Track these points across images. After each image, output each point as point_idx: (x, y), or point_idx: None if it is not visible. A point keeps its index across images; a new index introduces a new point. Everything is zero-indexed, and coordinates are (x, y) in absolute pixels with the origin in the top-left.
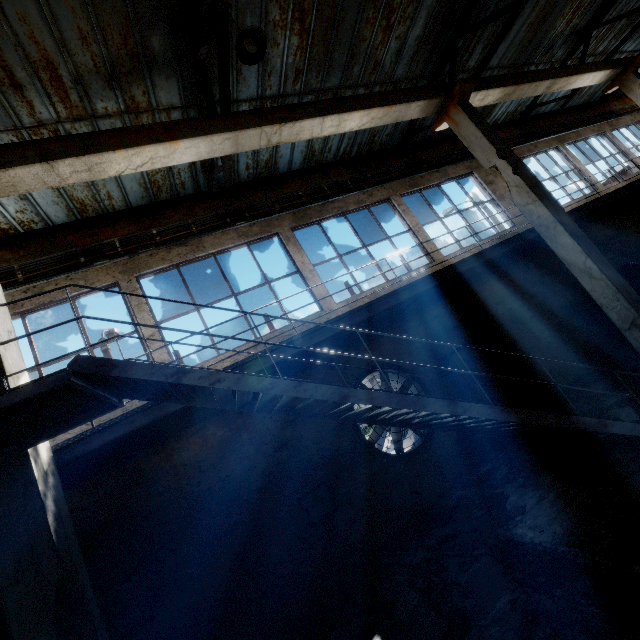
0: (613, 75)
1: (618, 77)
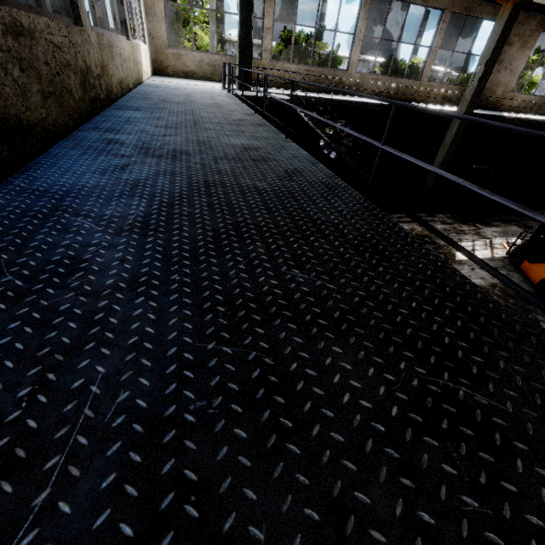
0: None
1: None
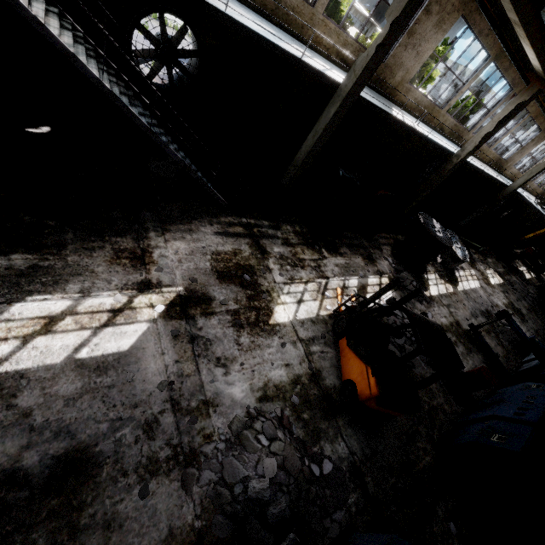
0: (541, 75)
1: (540, 80)
